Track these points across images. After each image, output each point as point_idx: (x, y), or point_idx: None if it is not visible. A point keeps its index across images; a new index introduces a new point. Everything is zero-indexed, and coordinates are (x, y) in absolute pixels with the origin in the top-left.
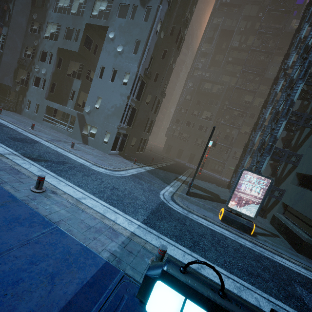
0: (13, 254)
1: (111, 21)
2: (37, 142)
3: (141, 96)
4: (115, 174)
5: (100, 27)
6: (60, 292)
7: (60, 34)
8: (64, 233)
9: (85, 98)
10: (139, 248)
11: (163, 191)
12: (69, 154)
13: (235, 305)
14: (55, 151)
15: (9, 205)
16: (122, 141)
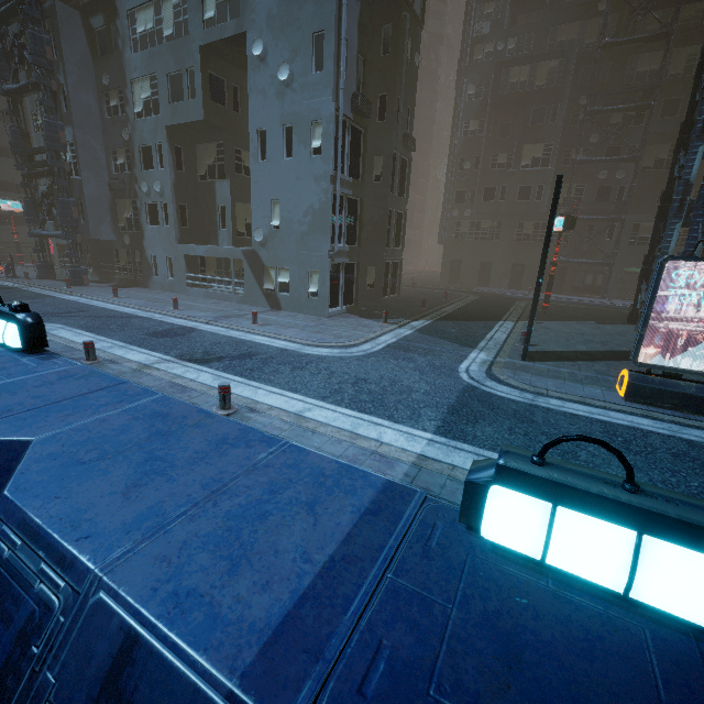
0: (242, 483)
1: (248, 15)
2: (193, 329)
3: (360, 166)
4: (352, 353)
5: (229, 41)
6: (330, 524)
7: (161, 97)
8: (302, 449)
9: (247, 216)
10: (442, 480)
11: (465, 364)
12: (255, 336)
13: (664, 502)
14: (229, 338)
15: (205, 424)
16: (346, 281)
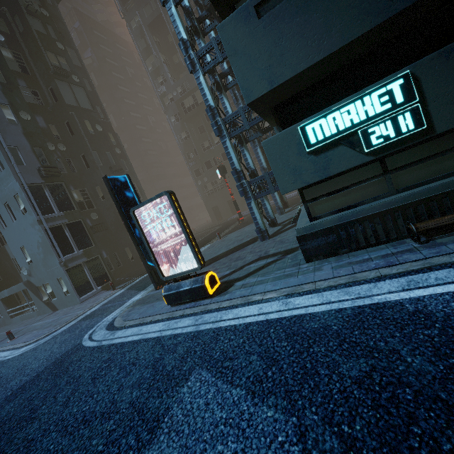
0: None
1: None
2: None
3: (71, 201)
4: (41, 342)
5: None
6: None
7: None
8: None
9: None
10: None
11: (111, 314)
12: None
13: None
14: None
15: None
16: (94, 271)
